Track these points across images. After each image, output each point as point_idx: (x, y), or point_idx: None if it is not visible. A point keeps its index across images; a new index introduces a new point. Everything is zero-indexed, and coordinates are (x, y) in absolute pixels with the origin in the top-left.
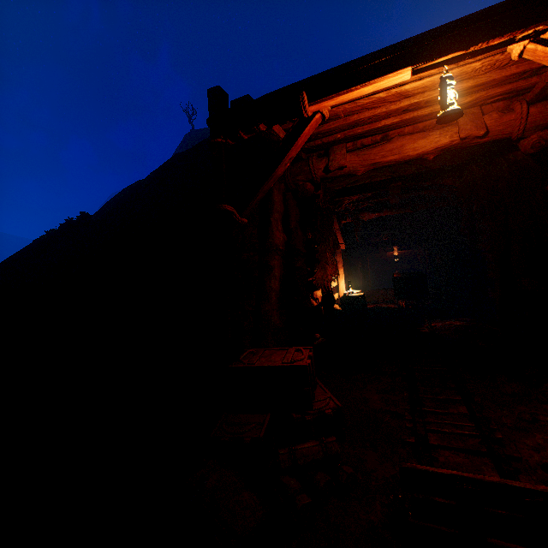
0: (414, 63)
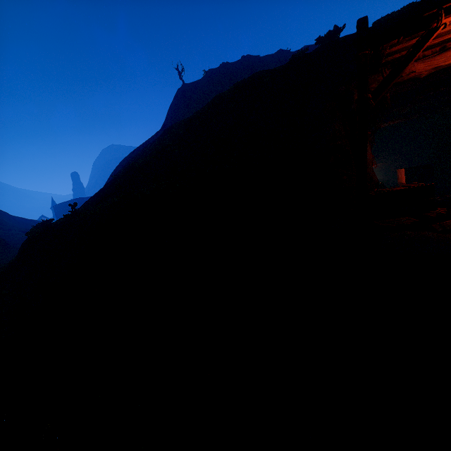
0: None
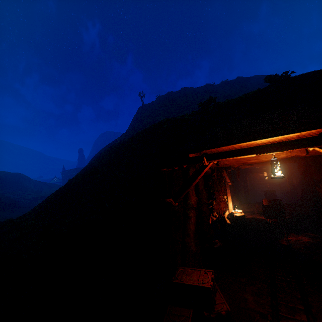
0: (257, 153)
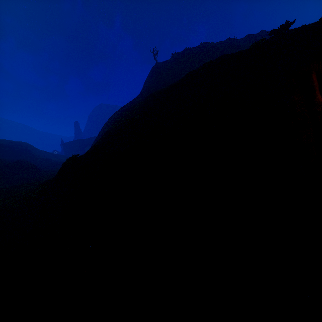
0: None
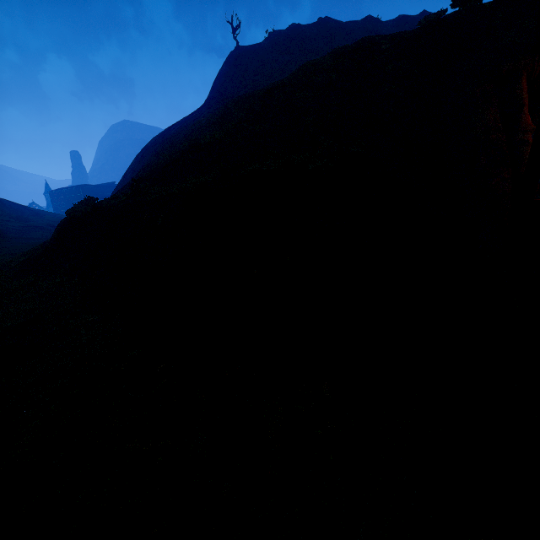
0: None
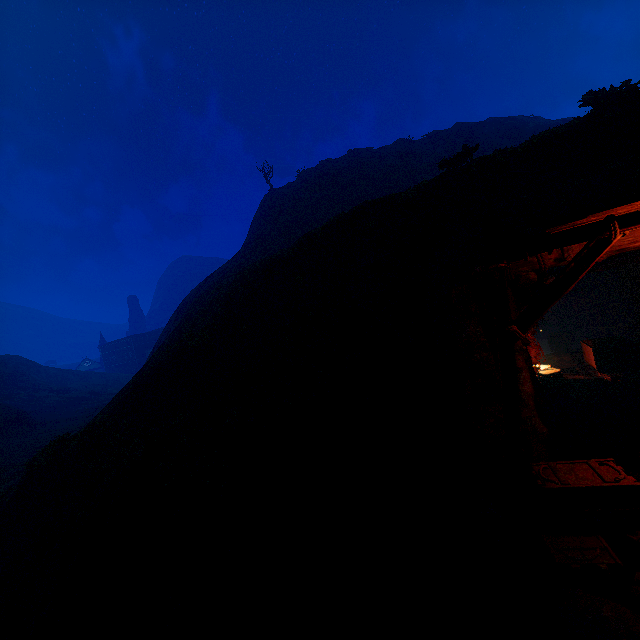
0: None
